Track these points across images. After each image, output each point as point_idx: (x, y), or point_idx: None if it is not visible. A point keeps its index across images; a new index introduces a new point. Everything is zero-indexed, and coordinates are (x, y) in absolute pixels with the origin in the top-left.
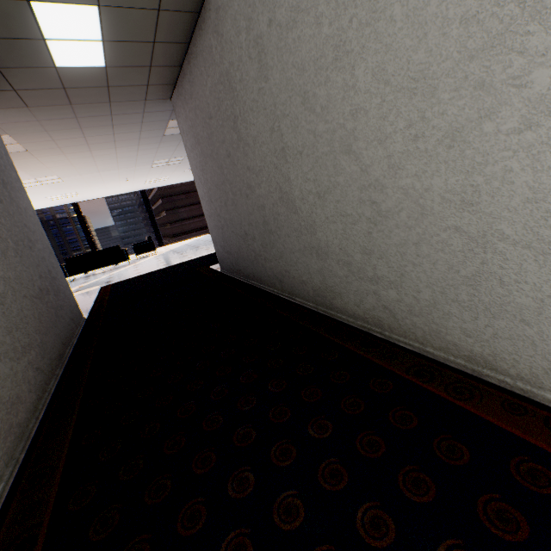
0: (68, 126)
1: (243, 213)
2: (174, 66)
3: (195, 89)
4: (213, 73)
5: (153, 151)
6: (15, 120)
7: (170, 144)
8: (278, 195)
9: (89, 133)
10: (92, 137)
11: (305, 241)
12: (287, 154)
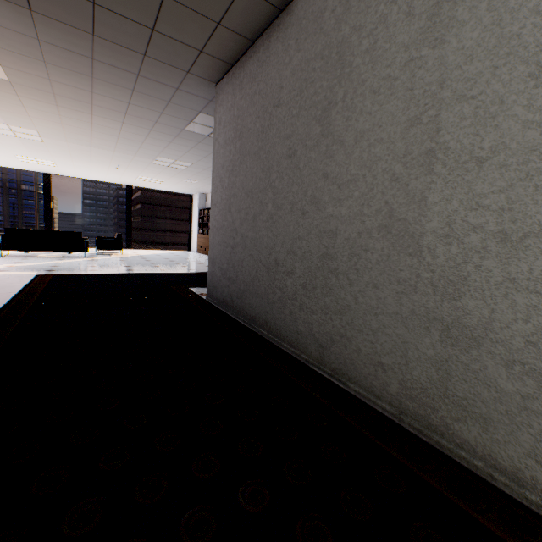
0: (76, 68)
1: (283, 235)
2: (245, 38)
3: (265, 70)
4: (310, 46)
5: (163, 145)
6: (5, 24)
7: (185, 142)
8: (380, 220)
9: (99, 88)
10: (101, 96)
11: (418, 303)
12: (436, 160)
